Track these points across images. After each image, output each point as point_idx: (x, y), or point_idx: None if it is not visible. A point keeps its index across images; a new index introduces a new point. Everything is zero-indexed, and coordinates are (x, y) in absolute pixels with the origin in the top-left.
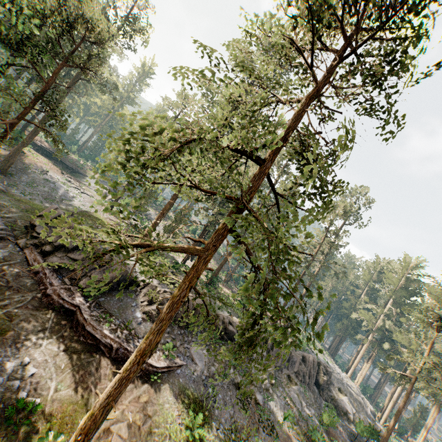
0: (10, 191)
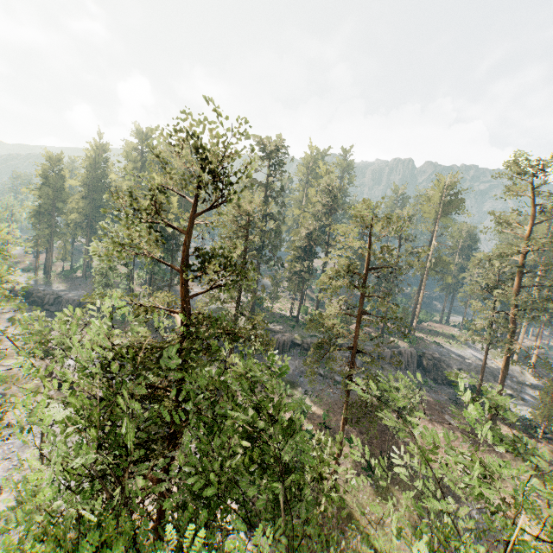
0: None
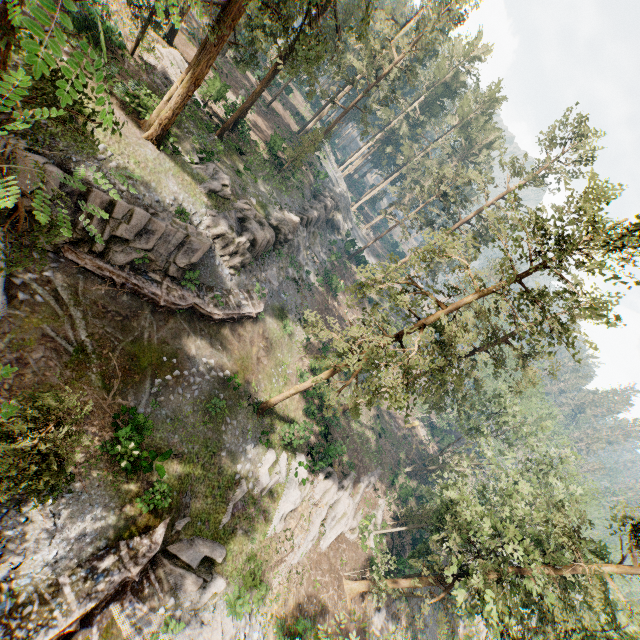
0: None
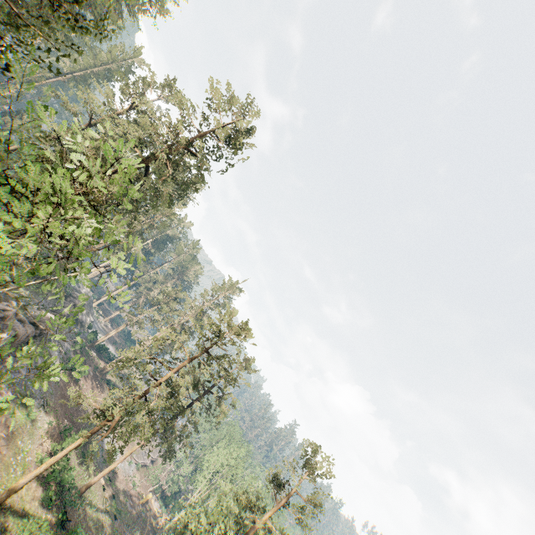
0: None
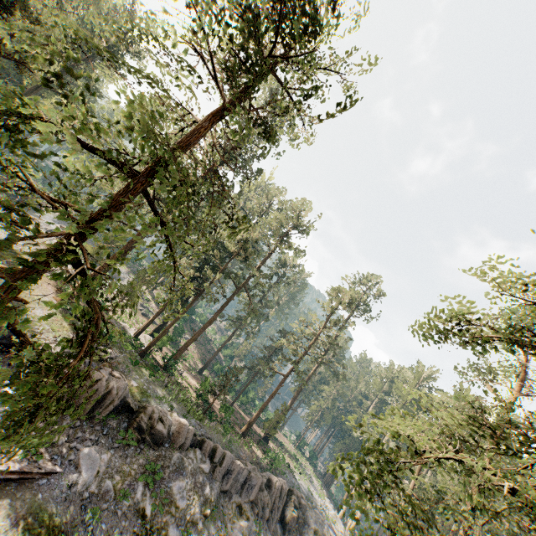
0: None
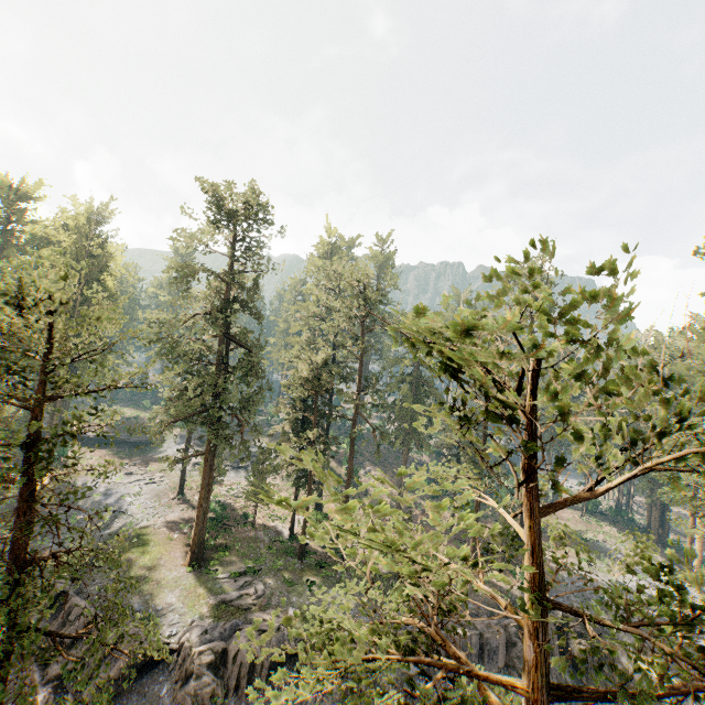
0: (42, 550)
